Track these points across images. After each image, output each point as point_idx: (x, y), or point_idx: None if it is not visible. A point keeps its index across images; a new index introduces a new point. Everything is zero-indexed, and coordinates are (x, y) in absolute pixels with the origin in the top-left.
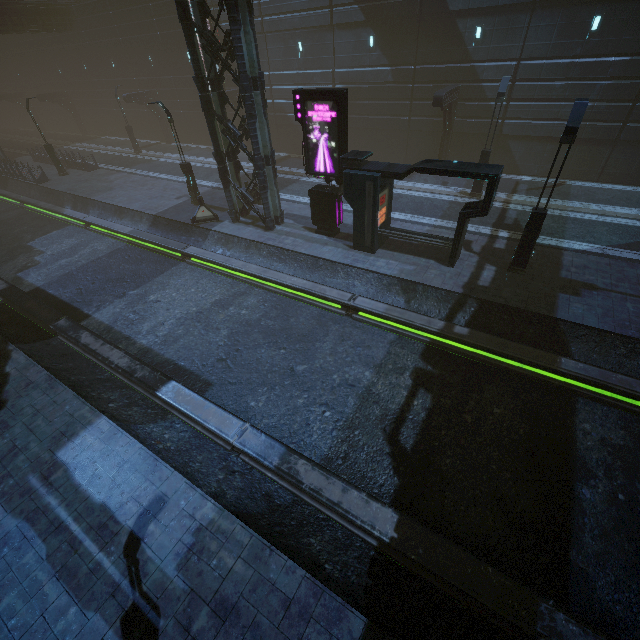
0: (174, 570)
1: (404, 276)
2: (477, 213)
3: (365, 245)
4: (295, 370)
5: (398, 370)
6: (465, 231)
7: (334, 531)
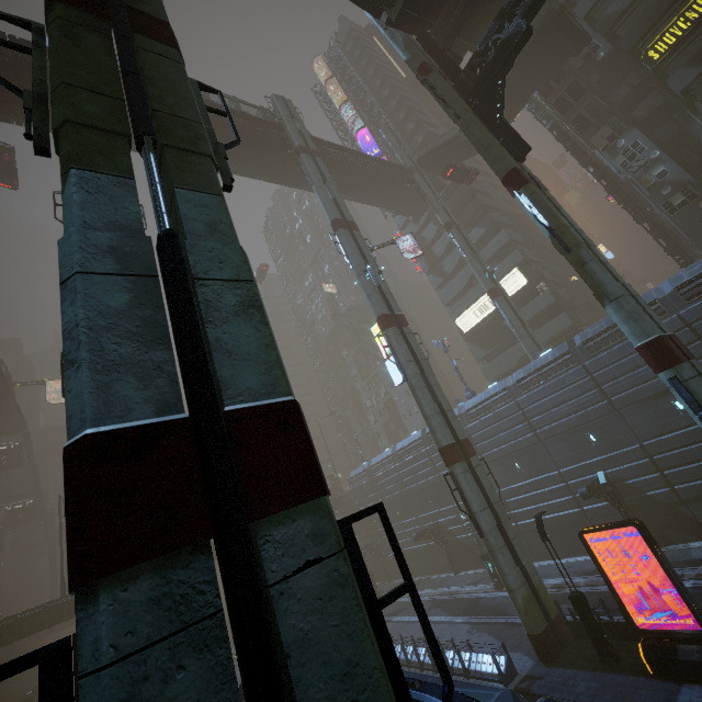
0: None
1: None
2: None
3: None
4: None
5: None
6: None
7: None
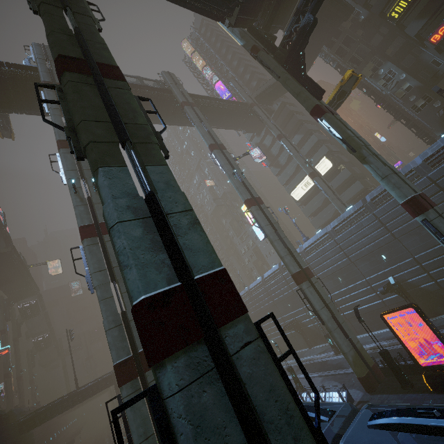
0: None
1: None
2: None
3: None
4: None
5: None
6: None
7: None
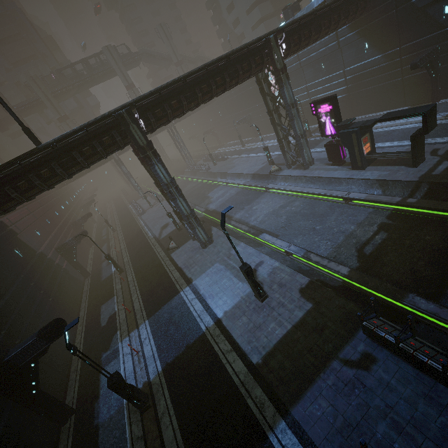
0: (266, 277)
1: (380, 178)
2: (421, 134)
3: (358, 166)
4: (315, 228)
5: (370, 224)
6: (422, 145)
7: (325, 278)
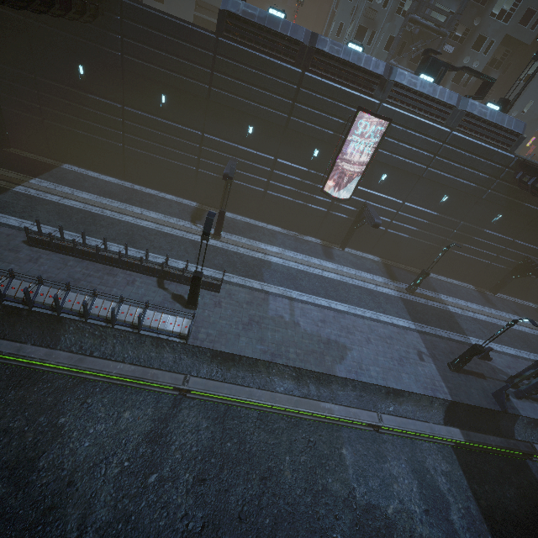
0: None
1: None
2: None
3: None
4: None
5: None
6: None
7: None
